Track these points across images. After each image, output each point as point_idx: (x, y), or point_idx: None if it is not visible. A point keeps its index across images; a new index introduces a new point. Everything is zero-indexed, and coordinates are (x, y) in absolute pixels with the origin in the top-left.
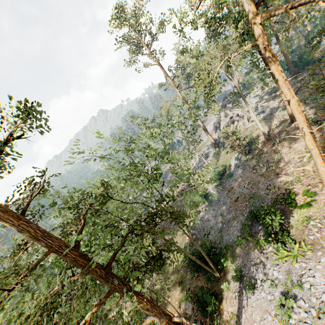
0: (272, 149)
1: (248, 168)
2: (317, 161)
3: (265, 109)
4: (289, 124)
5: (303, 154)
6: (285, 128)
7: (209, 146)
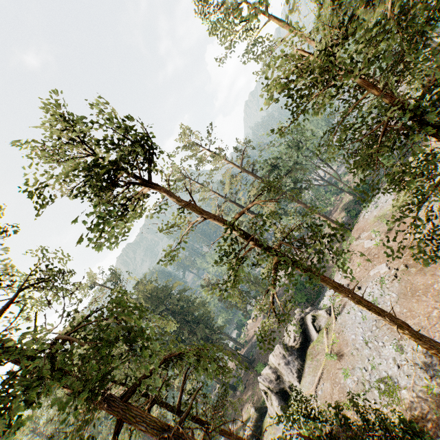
0: None
1: None
2: None
3: None
4: None
5: None
6: None
7: None
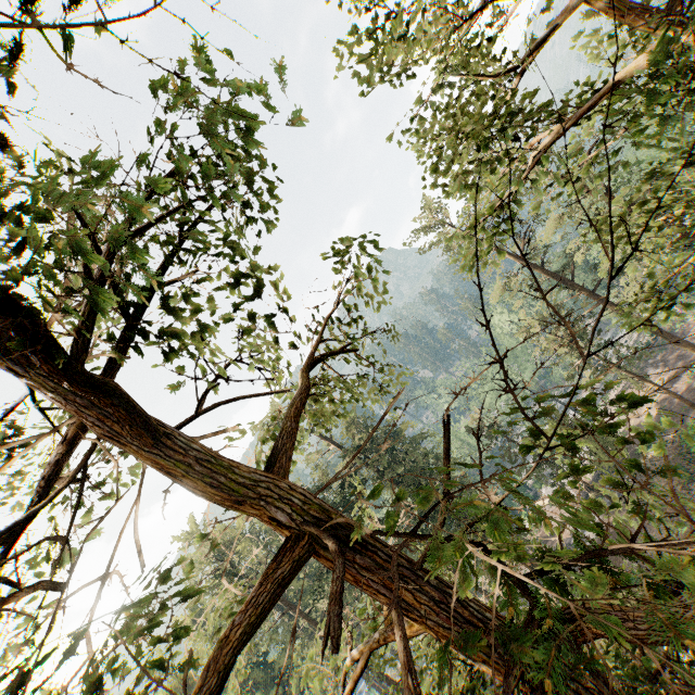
0: None
1: None
2: None
3: None
4: None
5: None
6: None
7: None
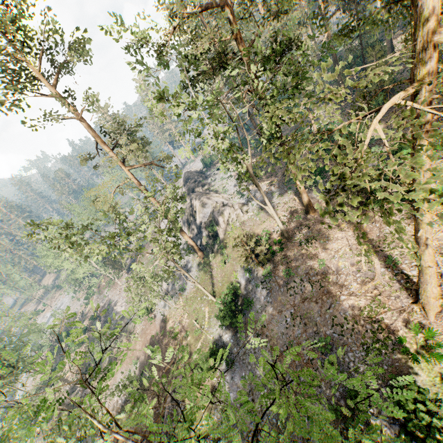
0: (304, 253)
1: (277, 287)
2: (431, 281)
3: (255, 195)
4: (303, 214)
5: (353, 258)
6: (302, 221)
7: (183, 251)
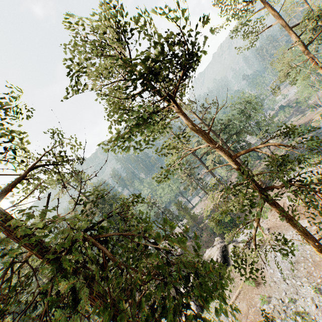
0: None
1: None
2: None
3: None
4: None
5: None
6: None
7: None
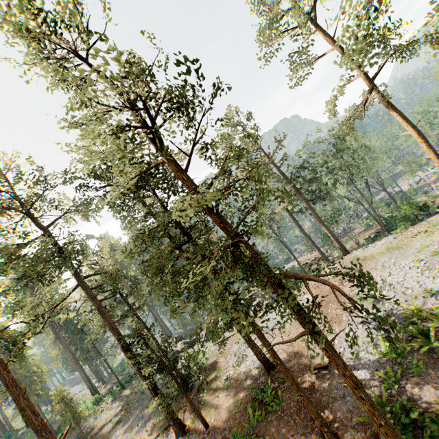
0: None
1: None
2: None
3: None
4: None
5: None
6: None
7: None
